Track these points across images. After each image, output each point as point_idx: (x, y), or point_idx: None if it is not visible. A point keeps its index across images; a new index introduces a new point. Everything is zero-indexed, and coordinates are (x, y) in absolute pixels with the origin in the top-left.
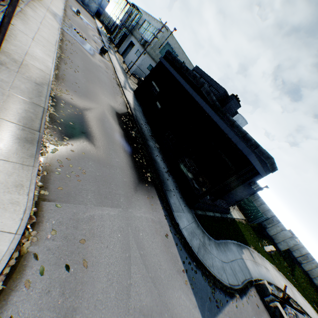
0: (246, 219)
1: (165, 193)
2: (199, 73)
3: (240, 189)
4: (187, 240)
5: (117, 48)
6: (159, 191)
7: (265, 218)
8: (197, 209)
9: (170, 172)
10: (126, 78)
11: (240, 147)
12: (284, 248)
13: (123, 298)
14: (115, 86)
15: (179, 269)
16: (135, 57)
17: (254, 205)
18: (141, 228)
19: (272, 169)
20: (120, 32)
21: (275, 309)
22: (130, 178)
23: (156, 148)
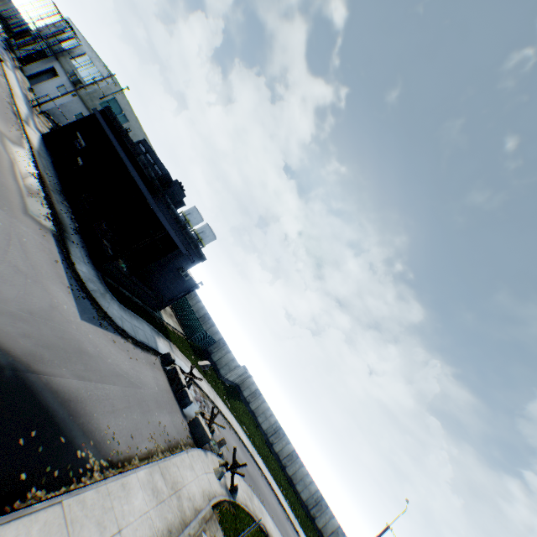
0: (186, 336)
1: (66, 239)
2: (146, 147)
3: (169, 276)
4: (82, 277)
5: (22, 63)
6: (57, 235)
7: (209, 337)
8: (107, 276)
9: (79, 232)
10: (33, 113)
11: (153, 207)
12: (227, 372)
13: (2, 251)
14: (10, 113)
15: (65, 283)
16: (57, 93)
17: (197, 319)
18: (27, 237)
19: (200, 256)
20: (35, 44)
21: (173, 370)
22: (20, 203)
23: (65, 205)
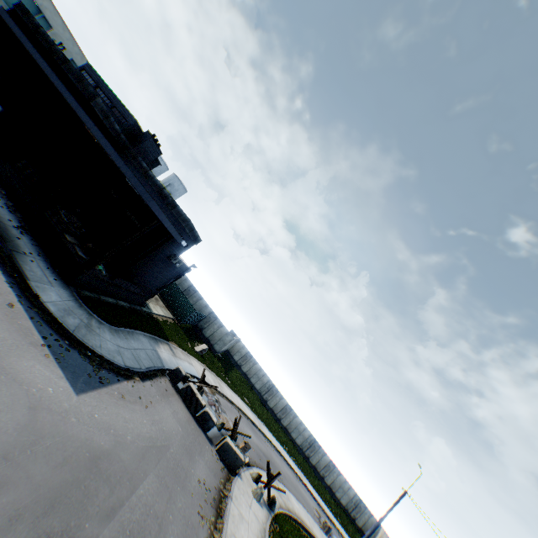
0: (176, 319)
1: (12, 254)
2: (94, 78)
3: (158, 266)
4: (56, 315)
5: None
6: None
7: (200, 315)
8: (82, 289)
9: (26, 229)
10: None
11: (140, 192)
12: (221, 347)
13: None
14: None
15: (36, 342)
16: None
17: (186, 298)
18: None
19: (194, 239)
20: None
21: (187, 390)
22: None
23: None
